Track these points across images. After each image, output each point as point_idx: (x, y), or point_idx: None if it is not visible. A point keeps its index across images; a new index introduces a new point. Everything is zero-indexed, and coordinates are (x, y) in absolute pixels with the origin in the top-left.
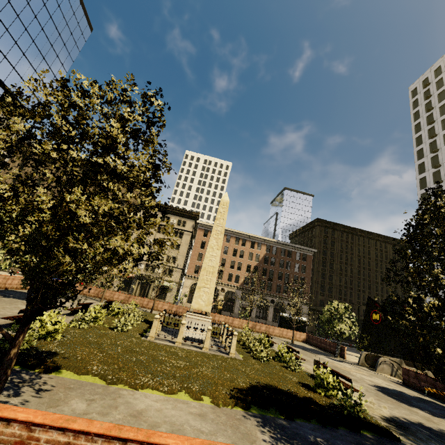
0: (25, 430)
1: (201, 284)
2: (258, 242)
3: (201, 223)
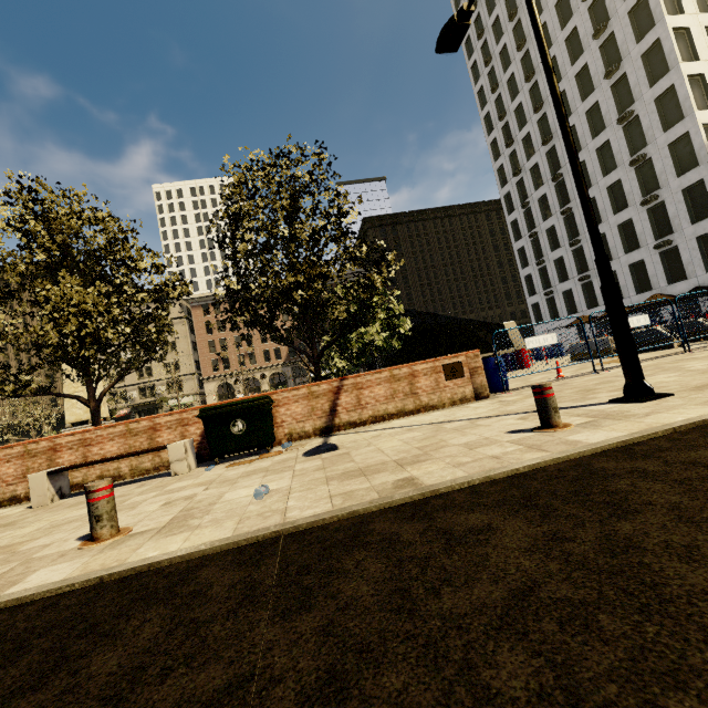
0: None
1: (70, 390)
2: None
3: (192, 298)
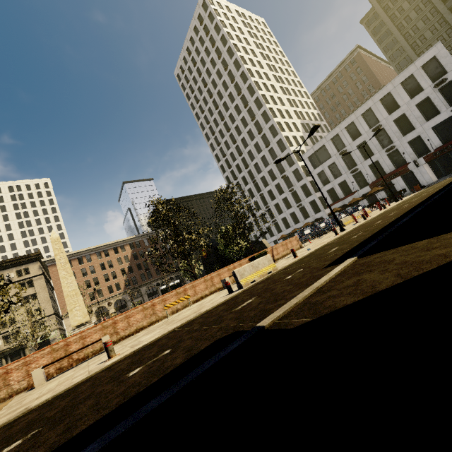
0: (4, 369)
1: (71, 306)
2: (120, 245)
3: (49, 259)
